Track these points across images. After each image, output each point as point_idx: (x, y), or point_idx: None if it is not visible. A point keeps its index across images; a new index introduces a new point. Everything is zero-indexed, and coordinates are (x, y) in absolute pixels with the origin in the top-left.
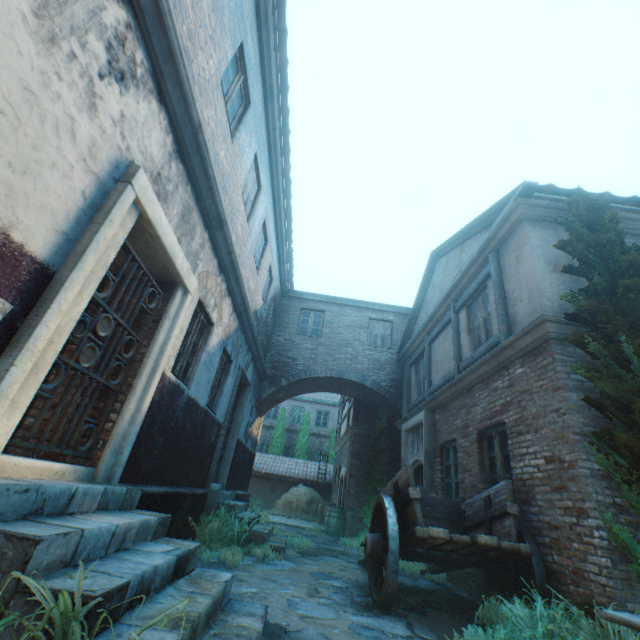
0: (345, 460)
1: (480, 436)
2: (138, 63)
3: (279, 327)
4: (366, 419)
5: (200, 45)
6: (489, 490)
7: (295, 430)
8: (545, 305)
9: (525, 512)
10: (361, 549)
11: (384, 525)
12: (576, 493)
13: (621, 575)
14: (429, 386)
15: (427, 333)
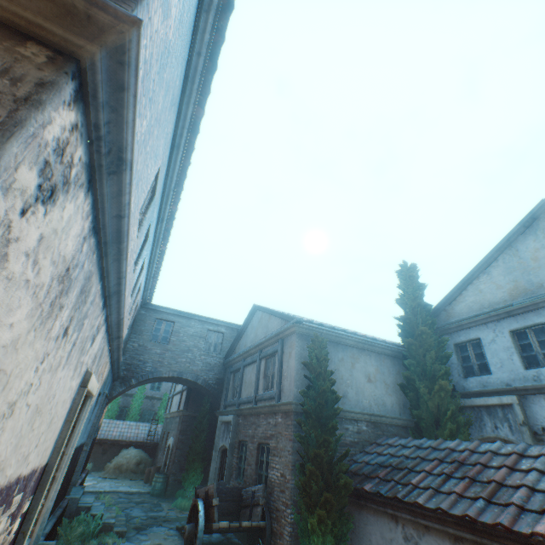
0: (174, 432)
1: (259, 445)
2: (101, 323)
3: (135, 334)
4: (195, 403)
5: (129, 264)
6: (255, 487)
7: (131, 394)
8: (295, 391)
9: (269, 499)
10: (178, 511)
11: (197, 519)
12: (287, 495)
13: (295, 534)
14: (239, 397)
15: (244, 358)
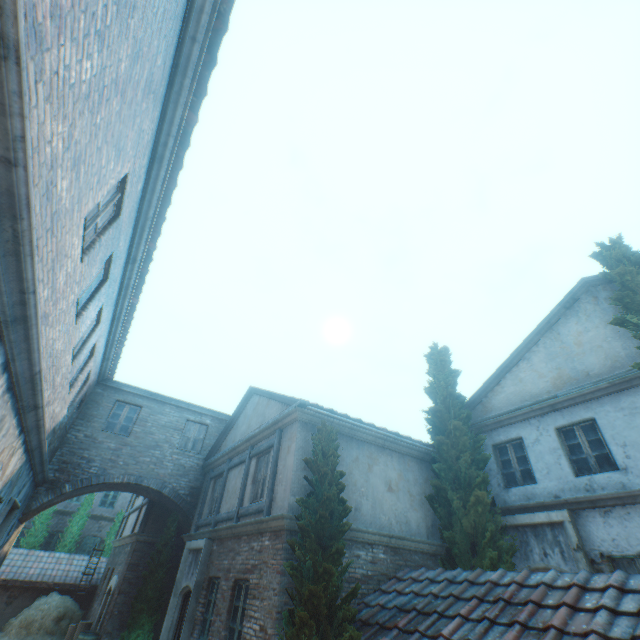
0: (121, 567)
1: (236, 583)
2: None
3: (83, 420)
4: (156, 523)
5: (64, 297)
6: None
7: (70, 511)
8: (290, 499)
9: None
10: None
11: None
12: None
13: None
14: (217, 513)
15: (230, 458)
